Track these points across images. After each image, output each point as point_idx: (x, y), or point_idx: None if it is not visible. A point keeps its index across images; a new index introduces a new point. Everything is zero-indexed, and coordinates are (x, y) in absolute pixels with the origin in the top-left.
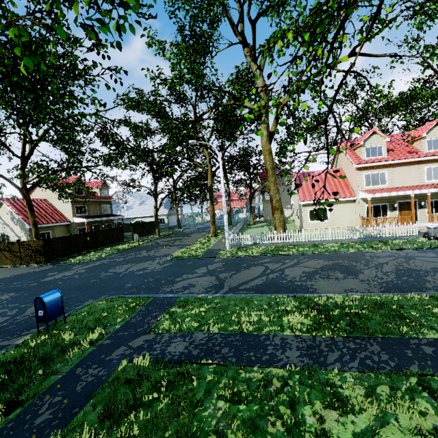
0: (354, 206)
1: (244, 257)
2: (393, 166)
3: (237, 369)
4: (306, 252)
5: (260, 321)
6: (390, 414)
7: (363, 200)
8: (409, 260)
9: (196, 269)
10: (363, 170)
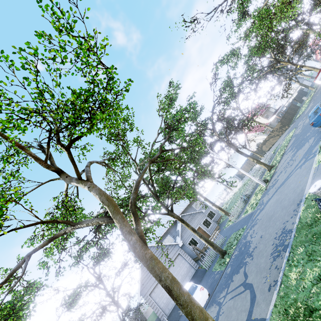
0: None
1: None
2: None
3: None
4: None
5: None
6: None
7: None
8: None
9: None
10: None
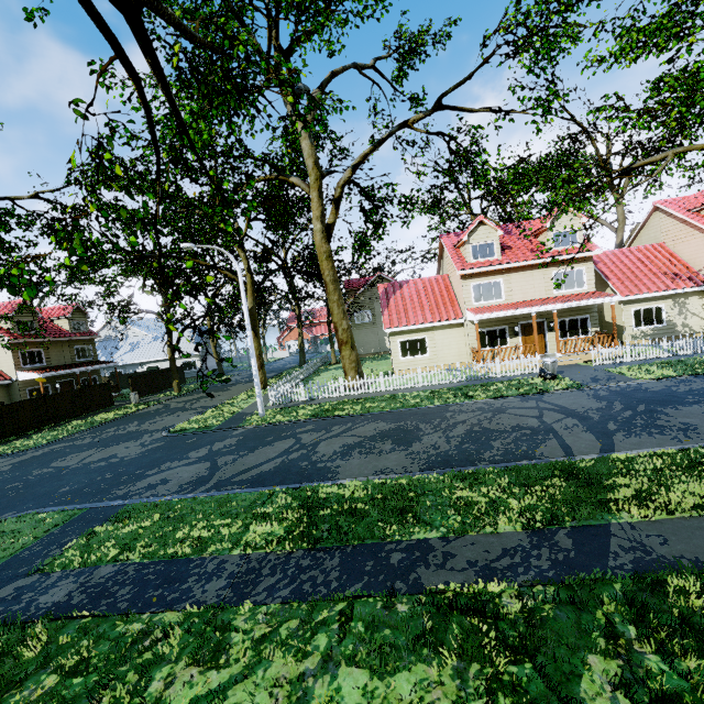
0: (463, 332)
1: (280, 425)
2: (511, 272)
3: (119, 619)
4: (372, 410)
5: (215, 536)
6: (266, 662)
7: (472, 323)
8: (497, 415)
9: (192, 452)
10: (470, 278)
